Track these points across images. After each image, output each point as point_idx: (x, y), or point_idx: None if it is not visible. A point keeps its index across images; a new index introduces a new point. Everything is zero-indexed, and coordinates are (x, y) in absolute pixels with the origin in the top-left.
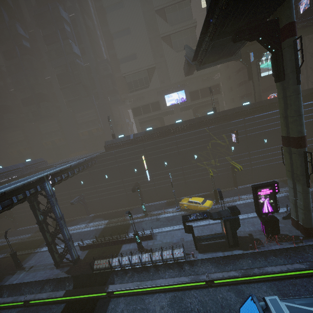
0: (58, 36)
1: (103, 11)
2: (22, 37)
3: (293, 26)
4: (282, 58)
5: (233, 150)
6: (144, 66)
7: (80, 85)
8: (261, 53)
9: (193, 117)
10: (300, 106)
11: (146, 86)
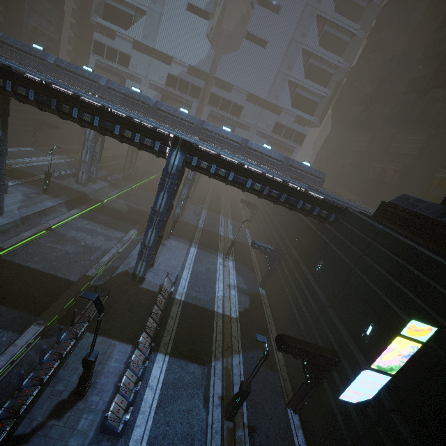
0: None
1: None
2: None
3: None
4: None
5: None
6: None
7: None
8: None
9: None
10: None
11: None
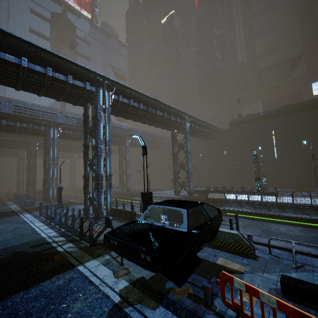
0: (207, 48)
1: (250, 20)
2: (181, 57)
3: None
4: None
5: None
6: (287, 56)
7: (215, 83)
8: None
9: None
10: None
11: (286, 77)
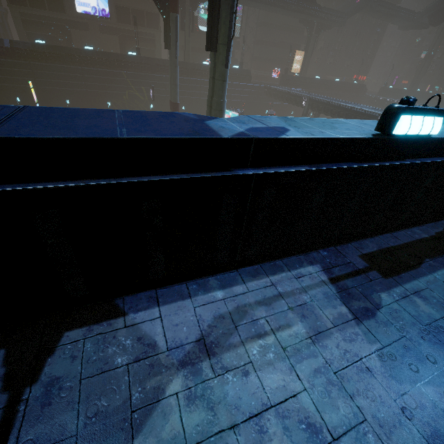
0: None
1: None
2: None
3: (176, 4)
4: (170, 29)
5: (152, 109)
6: None
7: None
8: (197, 0)
9: (120, 49)
10: (177, 77)
11: None
